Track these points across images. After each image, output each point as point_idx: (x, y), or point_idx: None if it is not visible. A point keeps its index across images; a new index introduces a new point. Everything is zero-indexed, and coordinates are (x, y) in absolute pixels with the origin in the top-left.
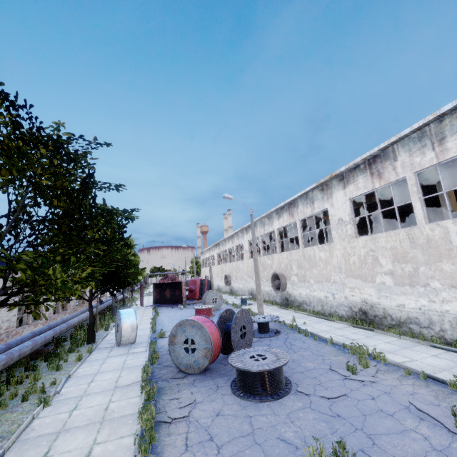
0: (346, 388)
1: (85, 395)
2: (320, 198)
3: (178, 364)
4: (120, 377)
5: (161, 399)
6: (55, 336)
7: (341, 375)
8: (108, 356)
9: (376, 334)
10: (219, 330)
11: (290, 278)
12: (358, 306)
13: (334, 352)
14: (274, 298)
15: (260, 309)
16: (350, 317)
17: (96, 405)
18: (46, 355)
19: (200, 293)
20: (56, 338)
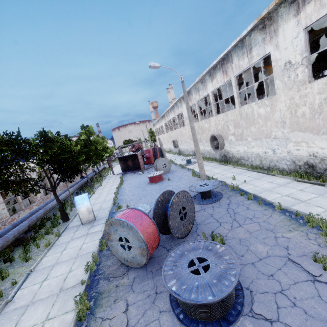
0: (324, 303)
1: (31, 304)
2: (260, 42)
3: (119, 258)
4: (70, 272)
5: (93, 319)
6: (31, 224)
7: (309, 273)
8: (72, 239)
9: None
10: (154, 222)
11: (228, 137)
12: (304, 160)
13: (286, 223)
14: (214, 155)
15: (202, 172)
16: (293, 171)
17: (32, 325)
18: (28, 240)
19: (154, 158)
20: (43, 218)
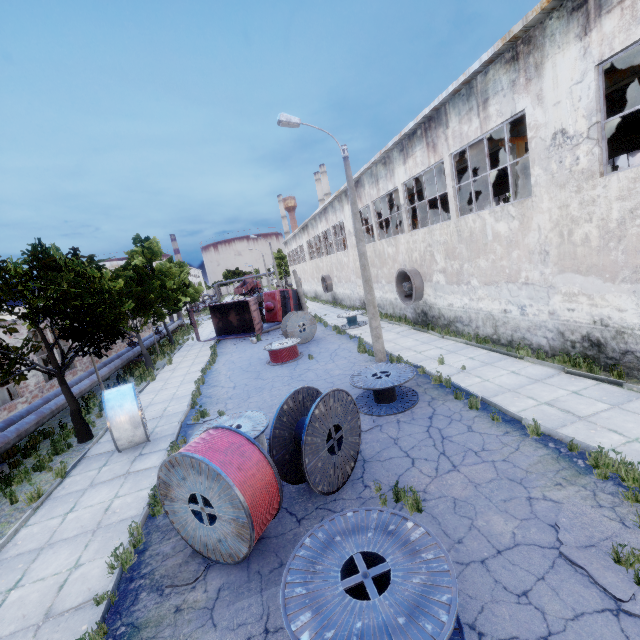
0: None
1: None
2: (505, 87)
3: (189, 540)
4: (75, 567)
5: None
6: (4, 448)
7: (606, 591)
8: (92, 484)
9: (631, 396)
10: (271, 461)
11: (431, 277)
12: (582, 331)
13: (550, 467)
14: (402, 311)
15: (378, 344)
16: (560, 352)
17: None
18: None
19: (284, 311)
20: (37, 433)
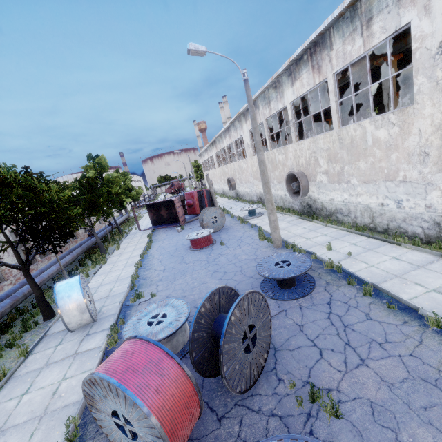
0: None
1: None
2: (390, 3)
3: None
4: None
5: None
6: None
7: None
8: (47, 363)
9: None
10: (190, 374)
11: (315, 177)
12: None
13: None
14: (291, 204)
15: (276, 234)
16: (437, 240)
17: None
18: None
19: (201, 205)
20: (15, 310)
